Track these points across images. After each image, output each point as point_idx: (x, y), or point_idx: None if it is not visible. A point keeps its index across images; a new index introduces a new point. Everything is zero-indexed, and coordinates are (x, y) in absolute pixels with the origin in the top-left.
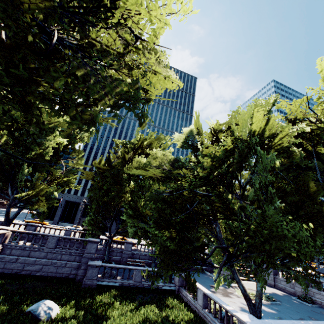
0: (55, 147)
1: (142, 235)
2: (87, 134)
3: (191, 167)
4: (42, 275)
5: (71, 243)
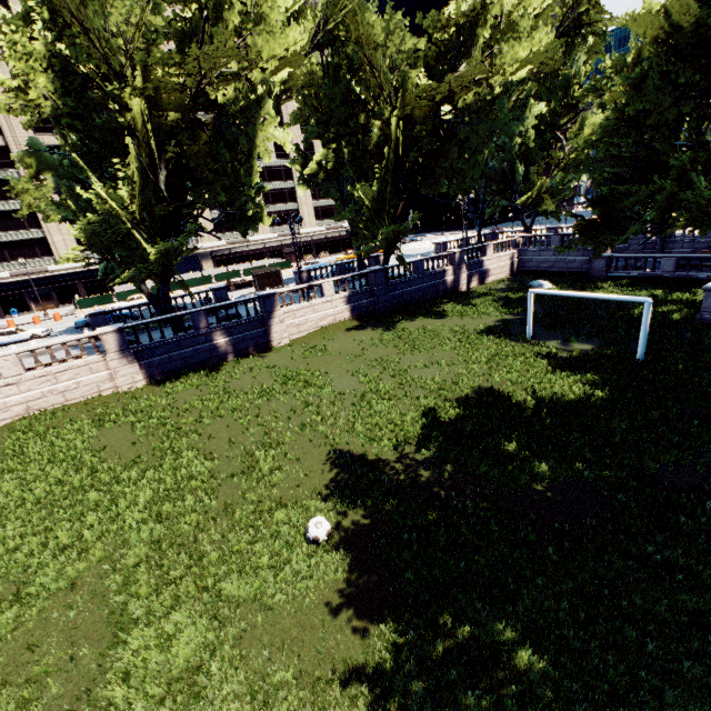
0: (542, 117)
1: None
2: (584, 59)
3: None
4: (555, 271)
5: None
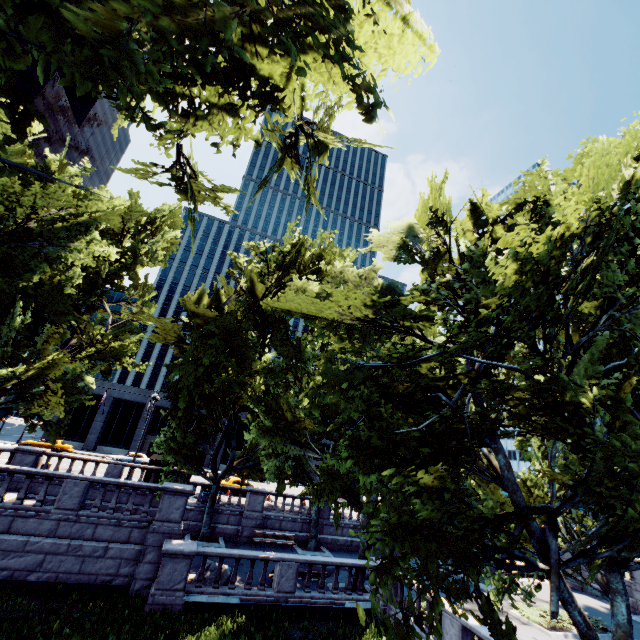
0: (90, 270)
1: (286, 474)
2: (166, 245)
3: (439, 299)
4: (43, 581)
5: (121, 493)
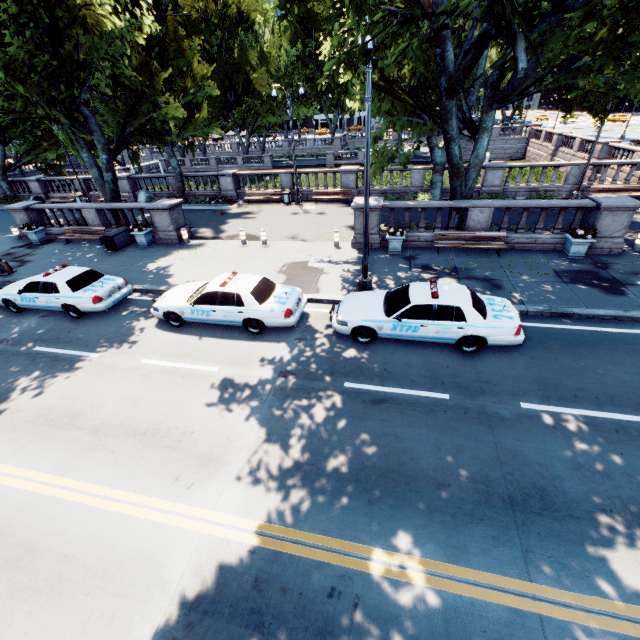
0: None
1: None
2: None
3: None
4: None
5: None
